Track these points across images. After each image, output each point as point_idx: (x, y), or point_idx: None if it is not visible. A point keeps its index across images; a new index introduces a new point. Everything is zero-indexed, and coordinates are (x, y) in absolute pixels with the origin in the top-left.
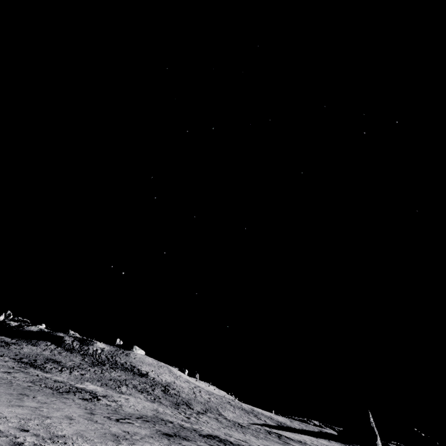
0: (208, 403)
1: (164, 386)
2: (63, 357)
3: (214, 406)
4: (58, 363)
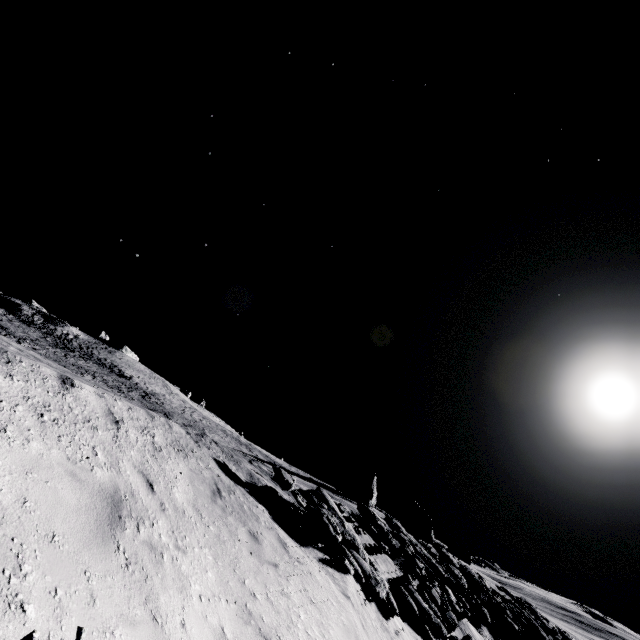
0: (195, 423)
1: (147, 393)
2: (13, 326)
3: (202, 427)
4: (3, 328)
